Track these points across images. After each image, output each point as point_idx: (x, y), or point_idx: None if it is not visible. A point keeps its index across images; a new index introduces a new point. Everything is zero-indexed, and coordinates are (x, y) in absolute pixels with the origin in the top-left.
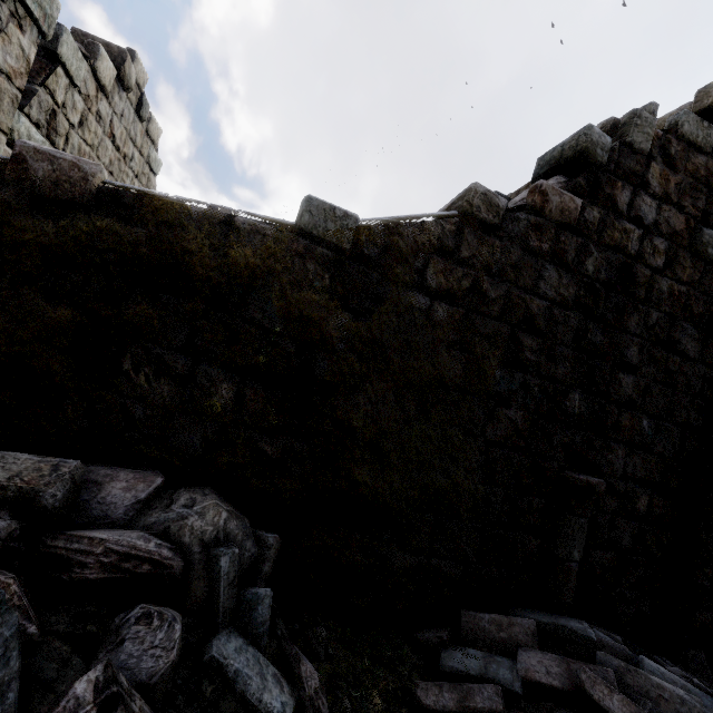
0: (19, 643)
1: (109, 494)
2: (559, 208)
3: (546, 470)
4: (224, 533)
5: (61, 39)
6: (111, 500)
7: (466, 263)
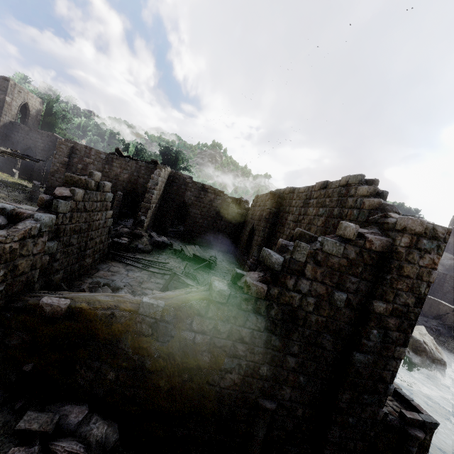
0: None
1: (70, 419)
2: (256, 292)
3: (249, 398)
4: (105, 434)
5: (59, 206)
6: (70, 422)
7: (210, 318)
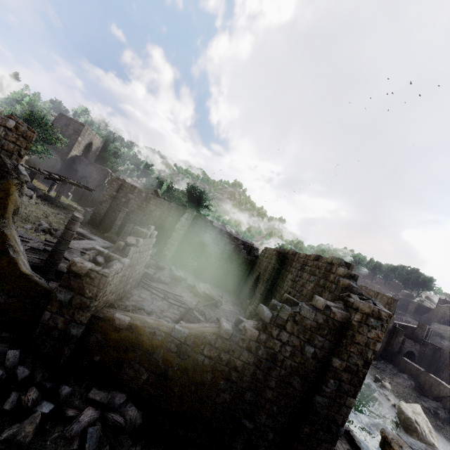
0: (100, 435)
1: (115, 400)
2: (250, 335)
3: (234, 416)
4: (135, 416)
5: (129, 251)
6: (115, 402)
7: (217, 348)
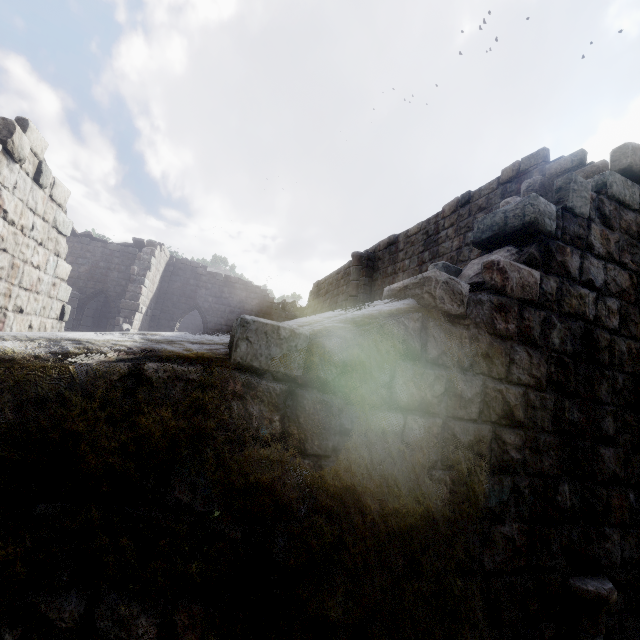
0: None
1: None
2: (520, 285)
3: (551, 586)
4: None
5: None
6: None
7: (436, 363)
